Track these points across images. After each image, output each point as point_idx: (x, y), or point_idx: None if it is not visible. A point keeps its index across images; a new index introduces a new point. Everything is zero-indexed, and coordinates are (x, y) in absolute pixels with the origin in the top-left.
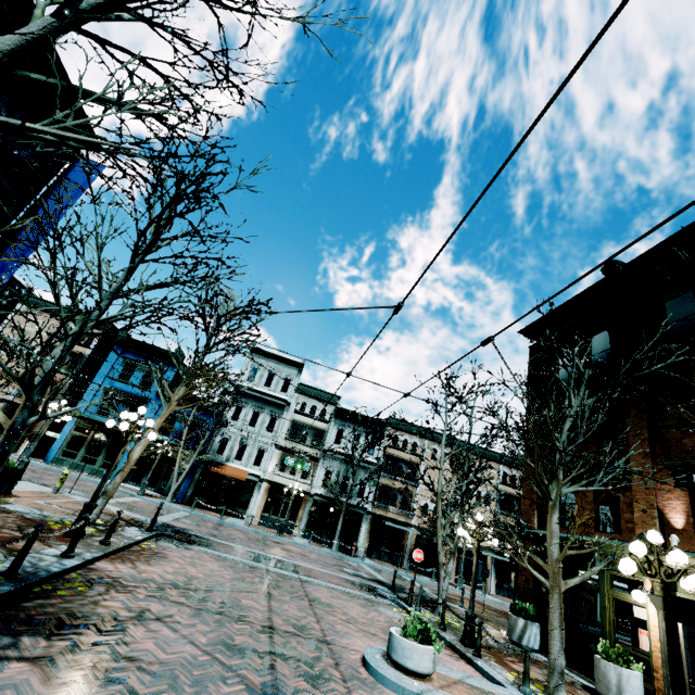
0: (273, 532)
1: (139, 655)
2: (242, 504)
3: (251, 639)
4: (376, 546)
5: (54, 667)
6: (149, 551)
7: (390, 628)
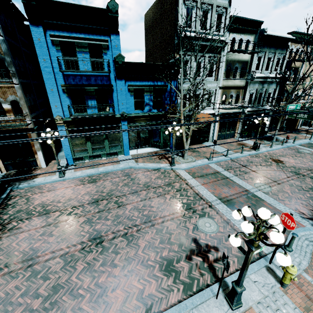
0: (239, 146)
1: None
2: (205, 134)
3: None
4: (270, 126)
5: None
6: None
7: None
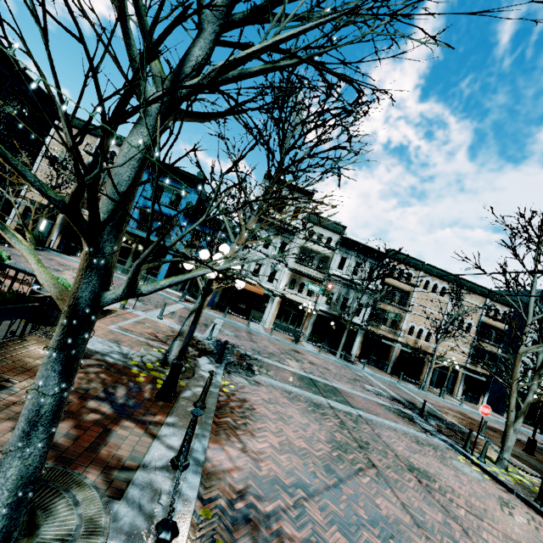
0: (286, 338)
1: None
2: (258, 312)
3: None
4: (365, 354)
5: None
6: (234, 398)
7: None
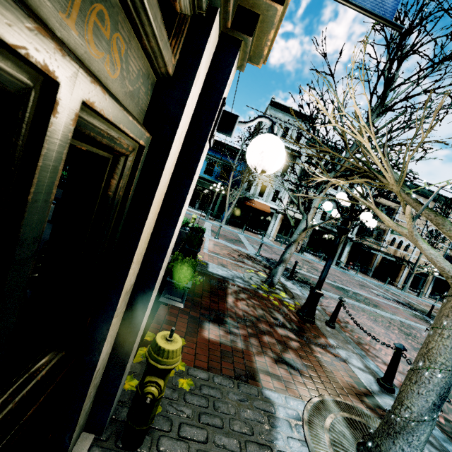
0: None
1: None
2: (263, 227)
3: None
4: (351, 261)
5: None
6: (328, 313)
7: None
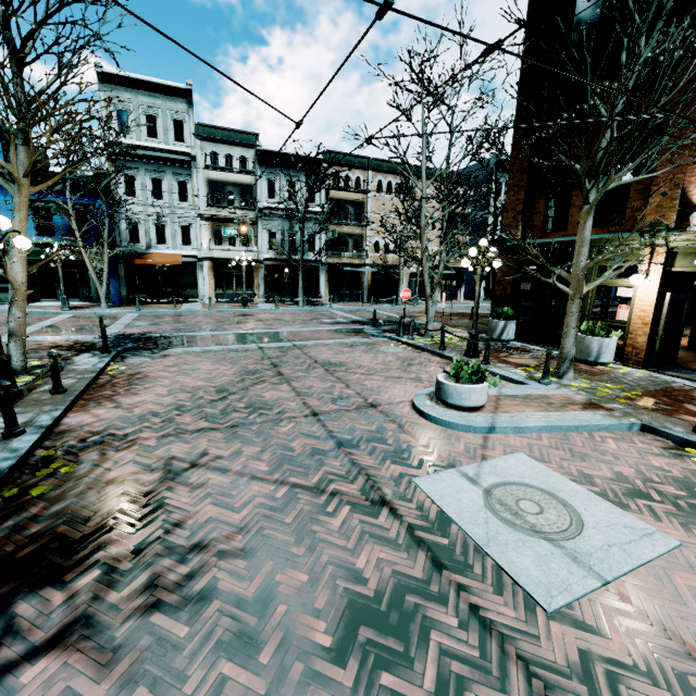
0: (235, 307)
1: (206, 533)
2: (190, 289)
3: (307, 438)
4: (336, 292)
5: (100, 632)
6: (122, 376)
7: (437, 378)
